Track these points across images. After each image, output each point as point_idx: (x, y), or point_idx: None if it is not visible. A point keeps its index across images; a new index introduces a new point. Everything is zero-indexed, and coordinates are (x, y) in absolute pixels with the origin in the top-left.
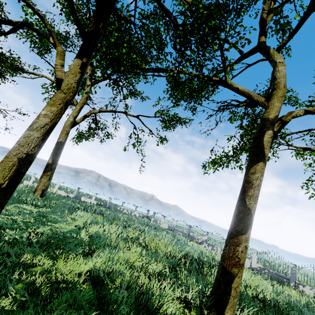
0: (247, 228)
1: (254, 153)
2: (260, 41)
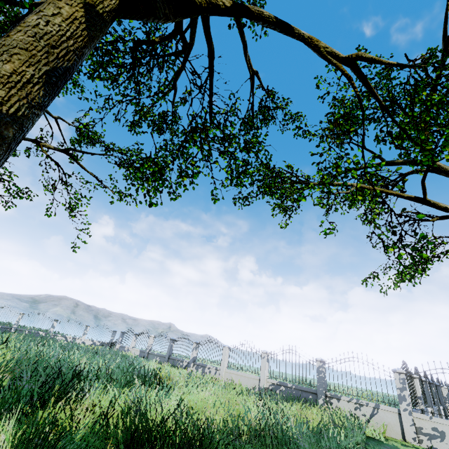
0: None
1: None
2: None
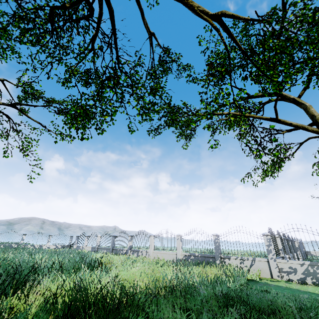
0: None
1: None
2: None
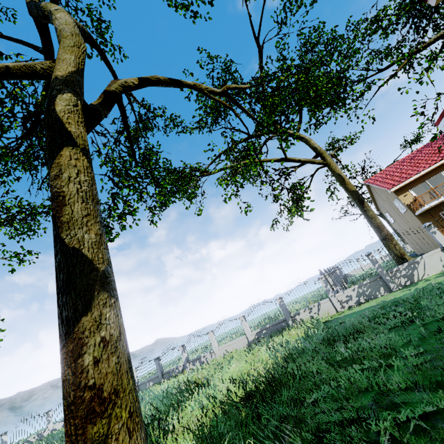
0: (88, 296)
1: (48, 139)
2: (27, 1)
